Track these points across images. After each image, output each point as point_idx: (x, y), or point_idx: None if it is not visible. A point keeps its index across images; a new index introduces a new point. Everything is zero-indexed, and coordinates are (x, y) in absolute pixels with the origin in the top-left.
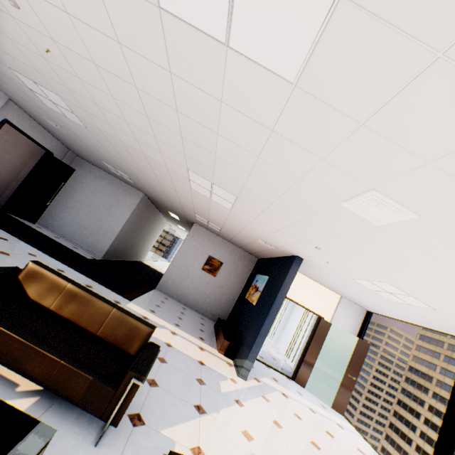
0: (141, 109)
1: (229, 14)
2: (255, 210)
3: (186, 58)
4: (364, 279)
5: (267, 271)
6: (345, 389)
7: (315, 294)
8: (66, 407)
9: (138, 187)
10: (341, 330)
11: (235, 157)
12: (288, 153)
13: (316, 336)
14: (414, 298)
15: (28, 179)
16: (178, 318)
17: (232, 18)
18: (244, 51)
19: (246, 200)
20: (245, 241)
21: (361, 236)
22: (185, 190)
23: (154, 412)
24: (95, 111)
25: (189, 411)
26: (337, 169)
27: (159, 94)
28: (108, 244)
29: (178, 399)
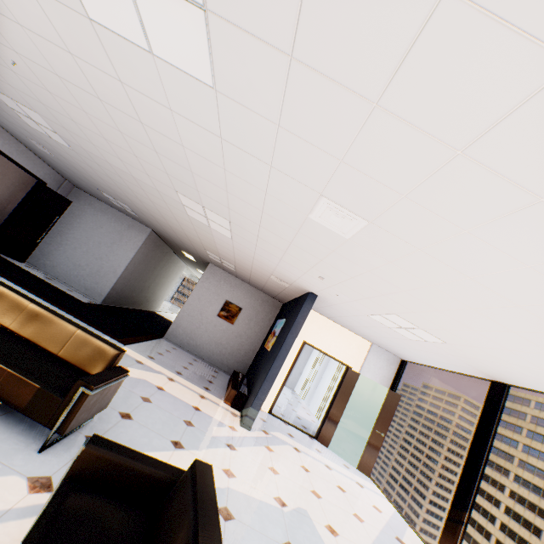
0: (112, 123)
1: (141, 25)
2: (251, 235)
3: (128, 67)
4: (375, 313)
5: (286, 314)
6: (373, 447)
7: (342, 341)
8: (15, 419)
9: (143, 221)
10: (372, 382)
11: (207, 172)
12: (245, 163)
13: (342, 389)
14: (423, 330)
15: (16, 212)
16: (183, 367)
17: (145, 28)
18: (166, 58)
19: (238, 224)
20: (262, 280)
21: (344, 255)
22: (184, 219)
23: (119, 439)
24: (75, 129)
25: (163, 444)
26: (286, 176)
27: (121, 105)
28: (109, 286)
29: (152, 433)
